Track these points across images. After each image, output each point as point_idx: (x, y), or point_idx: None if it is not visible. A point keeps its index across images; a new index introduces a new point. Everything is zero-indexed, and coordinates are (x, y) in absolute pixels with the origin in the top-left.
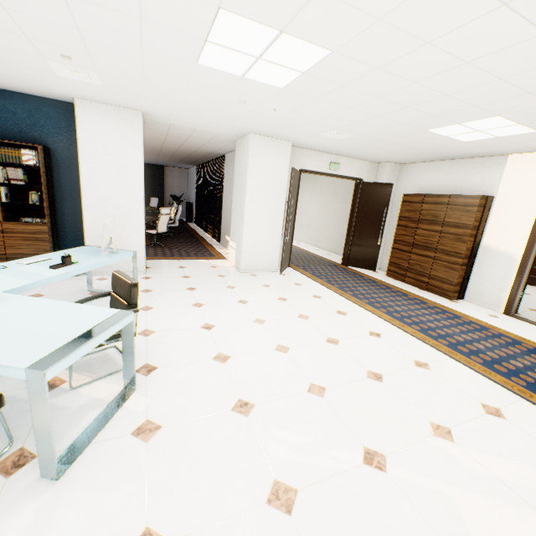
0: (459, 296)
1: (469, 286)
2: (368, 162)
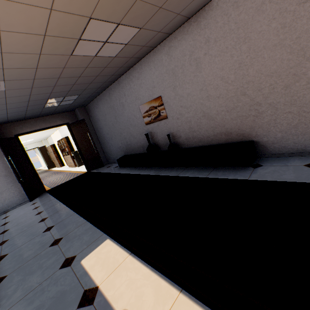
0: (63, 165)
1: (64, 162)
2: (38, 142)
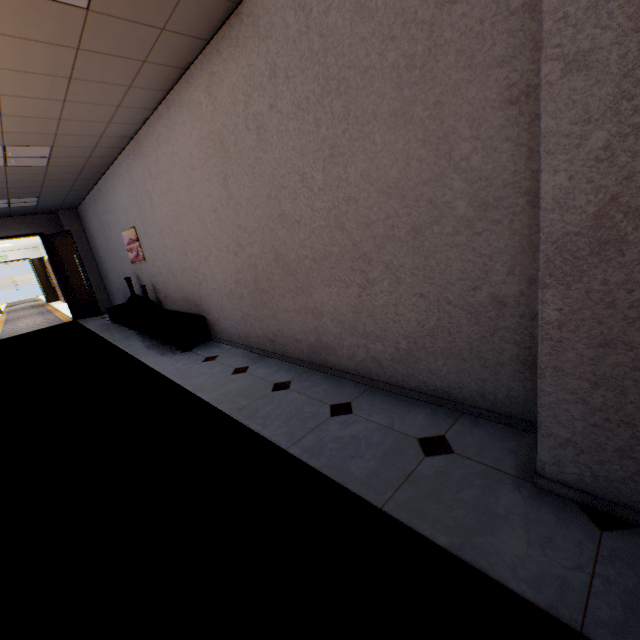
0: None
1: None
2: (30, 249)
